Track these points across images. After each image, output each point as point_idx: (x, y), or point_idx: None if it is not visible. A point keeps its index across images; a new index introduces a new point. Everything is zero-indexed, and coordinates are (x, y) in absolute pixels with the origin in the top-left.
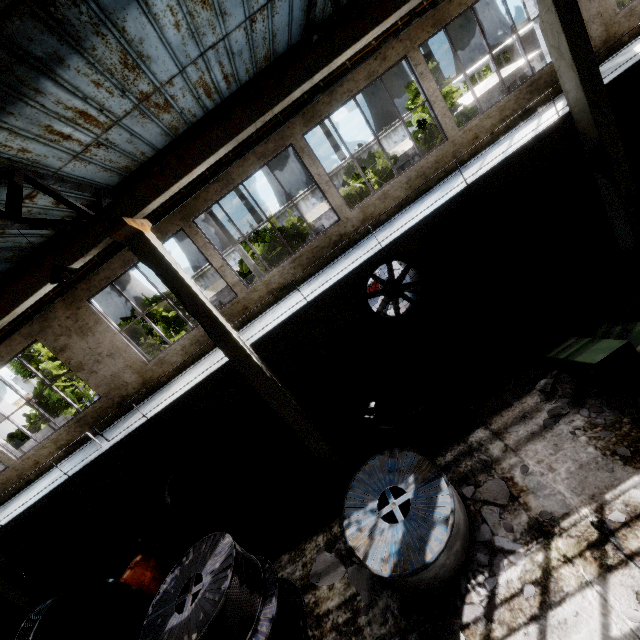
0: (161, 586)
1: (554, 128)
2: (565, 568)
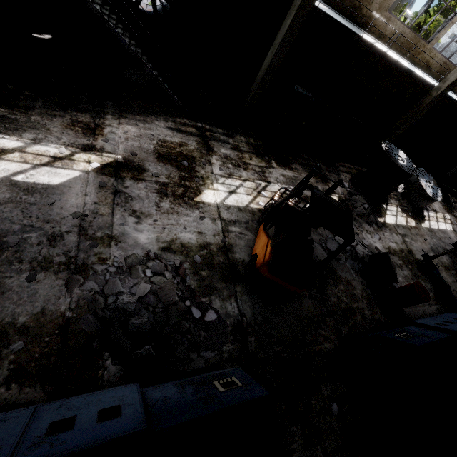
0: (382, 145)
1: None
2: (439, 218)
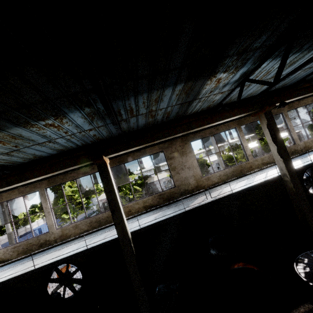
0: (296, 270)
1: None
2: None
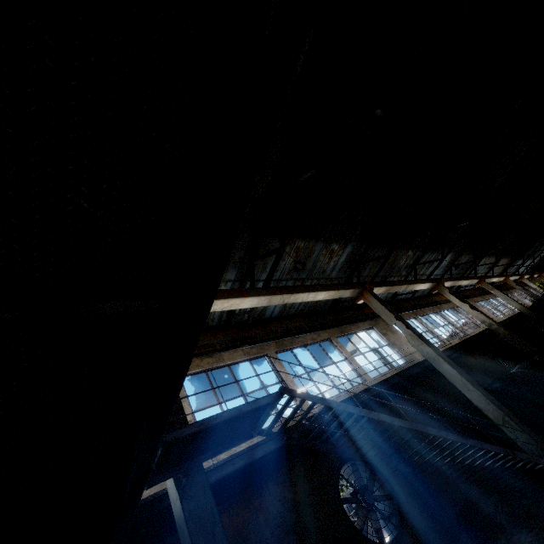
0: None
1: (519, 315)
2: None
